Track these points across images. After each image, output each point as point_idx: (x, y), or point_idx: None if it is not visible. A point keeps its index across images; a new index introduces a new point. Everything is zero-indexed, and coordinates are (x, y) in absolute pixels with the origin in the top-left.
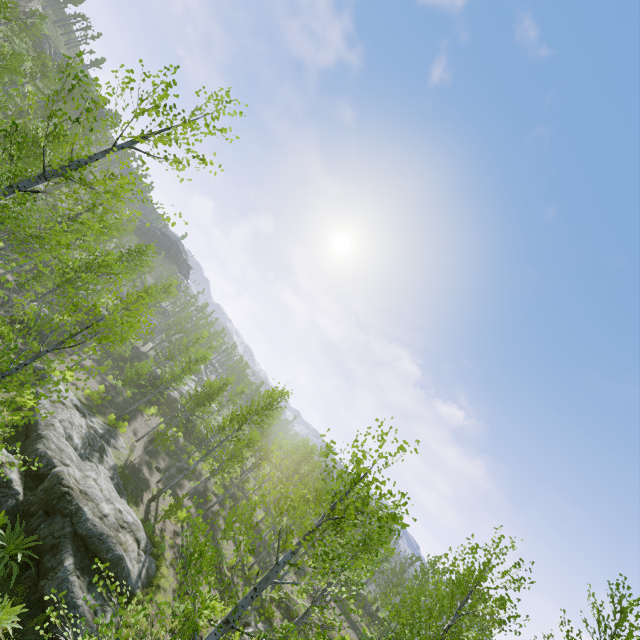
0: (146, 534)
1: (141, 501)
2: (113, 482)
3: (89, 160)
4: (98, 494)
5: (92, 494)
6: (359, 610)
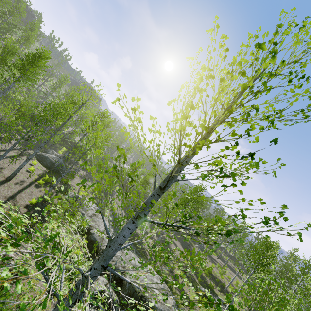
0: (161, 278)
1: (146, 254)
2: (134, 252)
3: (193, 155)
4: (148, 282)
5: (146, 284)
6: (227, 257)
